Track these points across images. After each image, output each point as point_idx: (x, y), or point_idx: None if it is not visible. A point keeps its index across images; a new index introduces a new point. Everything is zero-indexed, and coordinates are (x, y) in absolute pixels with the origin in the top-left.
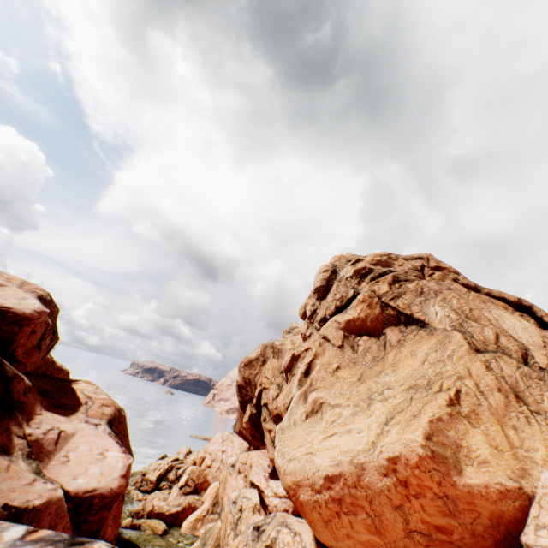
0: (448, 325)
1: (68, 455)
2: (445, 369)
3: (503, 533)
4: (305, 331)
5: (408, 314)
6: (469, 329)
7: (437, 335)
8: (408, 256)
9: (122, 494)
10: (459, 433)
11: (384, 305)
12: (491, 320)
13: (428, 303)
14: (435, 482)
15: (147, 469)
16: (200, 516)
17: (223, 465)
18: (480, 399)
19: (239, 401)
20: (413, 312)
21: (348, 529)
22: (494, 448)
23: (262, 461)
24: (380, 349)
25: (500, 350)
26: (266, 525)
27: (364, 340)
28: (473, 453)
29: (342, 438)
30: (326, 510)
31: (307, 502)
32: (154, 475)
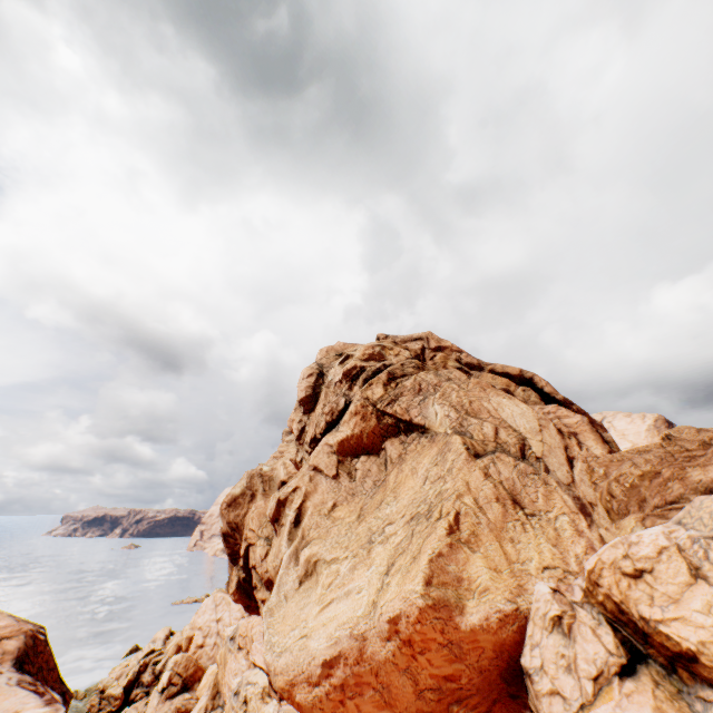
0: (448, 428)
1: None
2: (445, 487)
3: (506, 660)
4: (295, 456)
5: (408, 420)
6: (469, 428)
7: (439, 442)
8: (407, 337)
9: None
10: (460, 564)
11: (380, 413)
12: (491, 411)
13: (428, 402)
14: (438, 631)
15: (107, 682)
16: None
17: (220, 638)
18: (480, 516)
19: (227, 553)
20: (412, 418)
21: None
22: (494, 570)
23: None
24: (381, 470)
25: (499, 448)
26: None
27: (362, 461)
28: (474, 583)
29: (341, 605)
30: (329, 703)
31: (306, 701)
32: (119, 687)
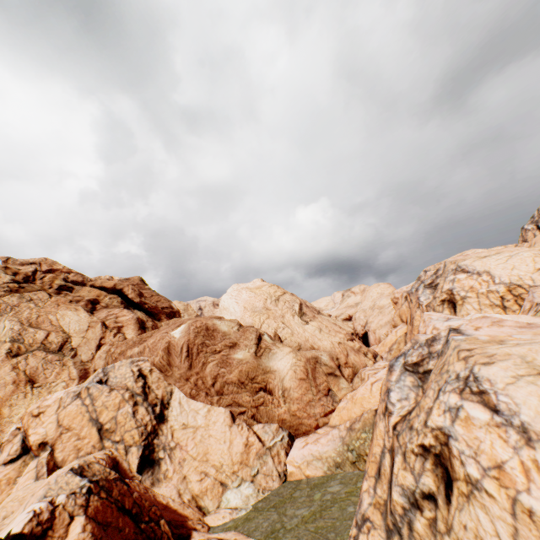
0: (9, 337)
1: None
2: None
3: None
4: None
5: None
6: (26, 336)
7: None
8: (25, 261)
9: None
10: None
11: None
12: (54, 321)
13: (2, 319)
14: None
15: None
16: None
17: None
18: None
19: None
20: None
21: None
22: None
23: None
24: None
25: (42, 347)
26: None
27: None
28: None
29: None
30: None
31: None
32: None
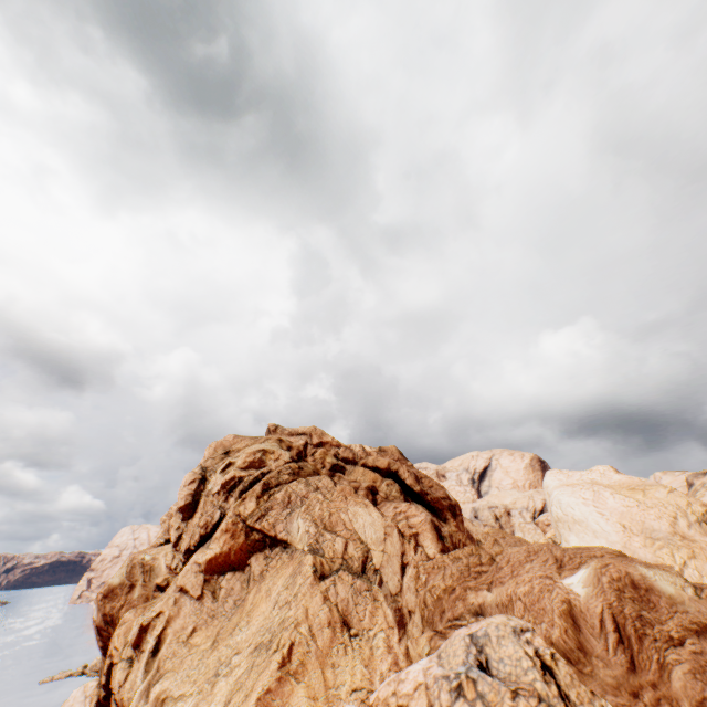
0: (306, 544)
1: None
2: (289, 614)
3: None
4: (171, 562)
5: (273, 536)
6: (324, 544)
7: (296, 559)
8: (294, 430)
9: None
10: (285, 697)
11: (249, 529)
12: (347, 523)
13: (294, 516)
14: None
15: None
16: None
17: None
18: (311, 644)
19: (100, 647)
20: (277, 533)
21: None
22: (312, 698)
23: None
24: (244, 587)
25: (344, 564)
26: None
27: (228, 578)
28: None
29: None
30: None
31: None
32: None
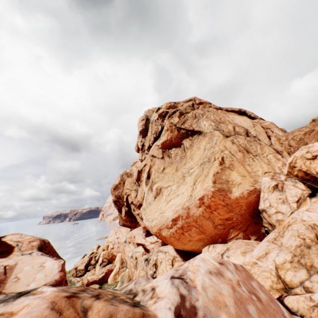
0: (211, 129)
1: (17, 277)
2: (215, 150)
3: (252, 209)
4: (141, 158)
5: (192, 130)
6: (221, 128)
7: (208, 135)
8: (184, 101)
9: (64, 280)
10: (227, 176)
11: (178, 129)
12: (230, 121)
13: (200, 121)
14: (221, 200)
15: (77, 265)
16: (116, 272)
17: (120, 244)
18: (232, 158)
19: (117, 209)
20: (194, 128)
21: (189, 238)
22: (242, 176)
23: (139, 232)
24: (182, 152)
25: (236, 133)
26: (150, 256)
27: (173, 150)
28: (234, 182)
29: (175, 200)
30: (177, 234)
31: (167, 235)
32: (82, 266)
